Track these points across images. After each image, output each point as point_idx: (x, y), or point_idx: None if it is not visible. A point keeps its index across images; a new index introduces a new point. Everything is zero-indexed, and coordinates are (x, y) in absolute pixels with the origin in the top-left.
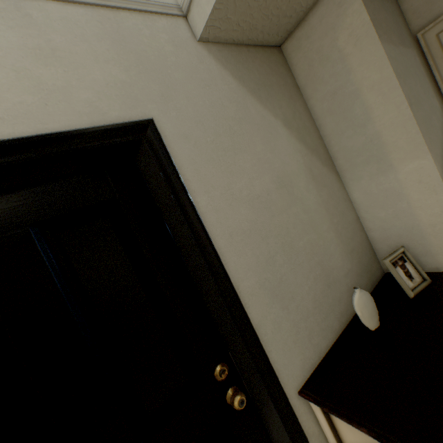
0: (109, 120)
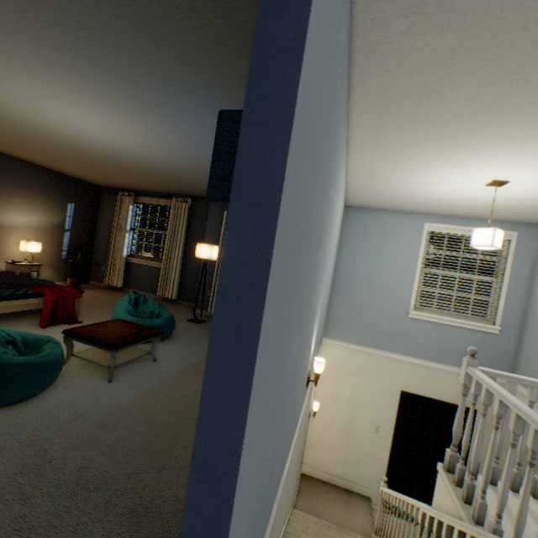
0: (466, 404)
